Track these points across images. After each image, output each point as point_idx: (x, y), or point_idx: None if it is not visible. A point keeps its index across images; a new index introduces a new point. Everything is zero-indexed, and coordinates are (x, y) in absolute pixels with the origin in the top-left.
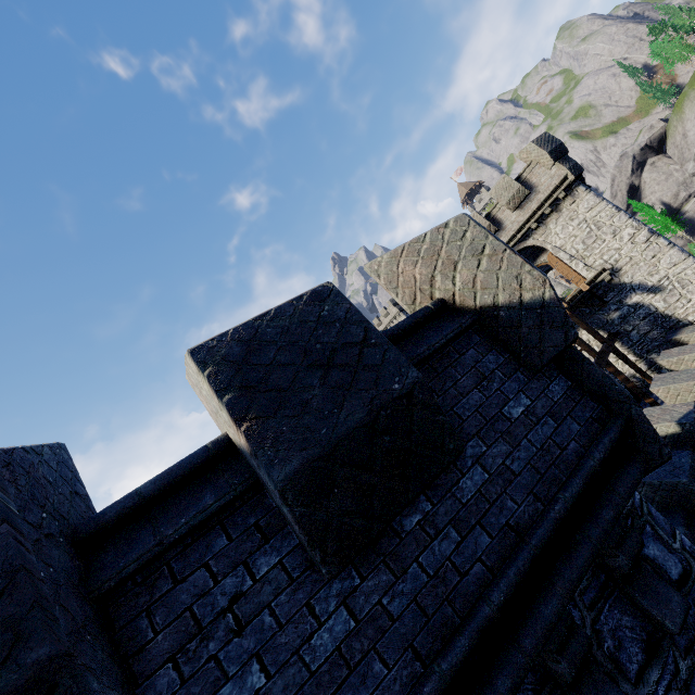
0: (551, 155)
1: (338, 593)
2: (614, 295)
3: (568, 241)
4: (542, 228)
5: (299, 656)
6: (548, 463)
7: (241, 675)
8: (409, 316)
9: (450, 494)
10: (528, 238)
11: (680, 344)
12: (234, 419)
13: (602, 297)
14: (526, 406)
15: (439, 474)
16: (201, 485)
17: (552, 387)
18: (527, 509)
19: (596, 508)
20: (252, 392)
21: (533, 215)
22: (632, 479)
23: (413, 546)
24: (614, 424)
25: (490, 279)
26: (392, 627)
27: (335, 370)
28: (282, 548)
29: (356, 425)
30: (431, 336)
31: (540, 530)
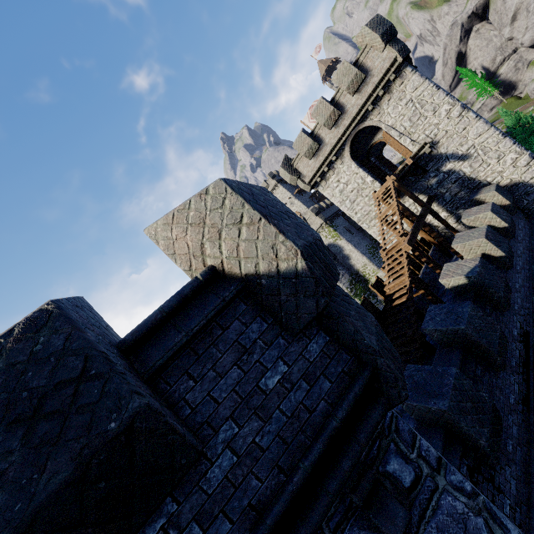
0: (382, 38)
1: None
2: (433, 165)
3: (398, 120)
4: (377, 109)
5: None
6: (296, 430)
7: None
8: (176, 293)
9: (197, 488)
10: (366, 119)
11: (479, 202)
12: None
13: (424, 166)
14: (282, 374)
15: (171, 491)
16: None
17: (310, 346)
18: (270, 484)
19: (339, 458)
20: None
21: (369, 98)
22: (373, 423)
23: None
24: (361, 375)
25: (250, 248)
26: None
27: (41, 423)
28: None
29: (60, 486)
30: (194, 315)
31: (276, 507)
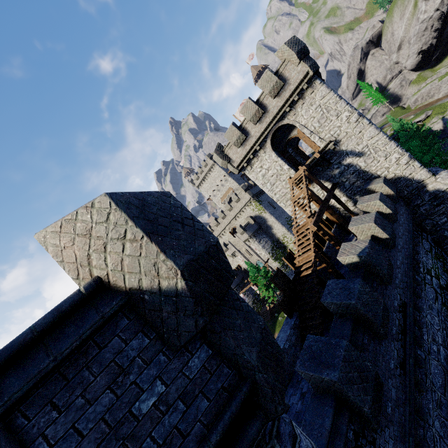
0: (297, 55)
1: None
2: (336, 159)
3: (309, 121)
4: (293, 111)
5: None
6: None
7: None
8: (54, 309)
9: None
10: (284, 118)
11: (371, 191)
12: None
13: (329, 159)
14: (159, 395)
15: None
16: None
17: (191, 362)
18: None
19: None
20: None
21: (287, 101)
22: (249, 442)
23: None
24: (239, 392)
25: (134, 264)
26: None
27: None
28: None
29: None
30: (68, 335)
31: None
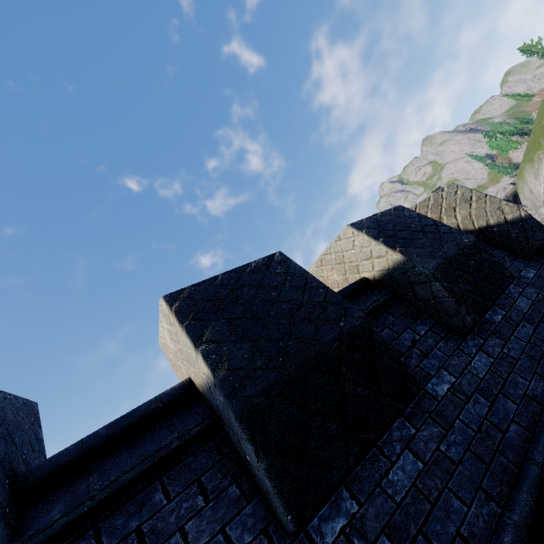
0: None
1: (473, 345)
2: None
3: None
4: None
5: (468, 370)
6: None
7: (439, 376)
8: None
9: (513, 308)
10: None
11: None
12: (390, 247)
13: None
14: (534, 273)
15: (507, 287)
16: (363, 297)
17: None
18: None
19: None
20: (392, 239)
21: None
22: None
23: (506, 329)
24: None
25: (480, 212)
26: (517, 363)
27: (428, 234)
28: (427, 324)
29: (455, 253)
30: None
31: None
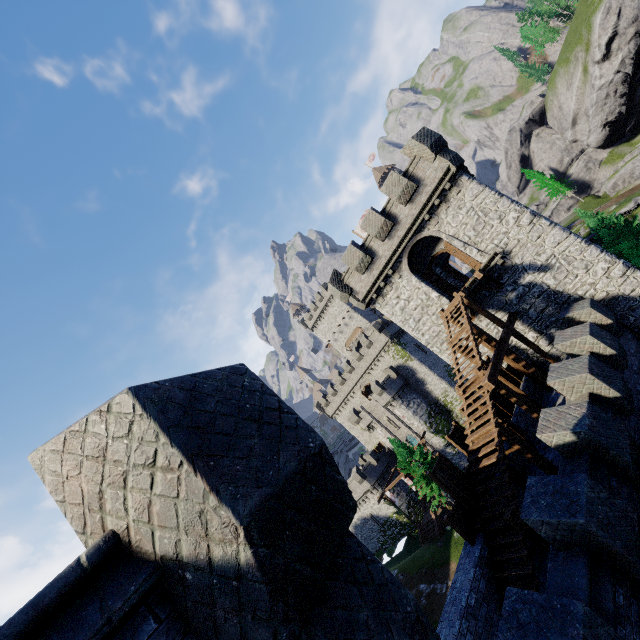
0: (431, 149)
1: None
2: (508, 277)
3: (460, 229)
4: (434, 219)
5: None
6: None
7: None
8: (29, 603)
9: None
10: (423, 229)
11: (573, 321)
12: None
13: (498, 279)
14: None
15: None
16: None
17: None
18: None
19: None
20: None
21: (424, 207)
22: None
23: None
24: None
25: (168, 511)
26: None
27: None
28: None
29: None
30: None
31: None
